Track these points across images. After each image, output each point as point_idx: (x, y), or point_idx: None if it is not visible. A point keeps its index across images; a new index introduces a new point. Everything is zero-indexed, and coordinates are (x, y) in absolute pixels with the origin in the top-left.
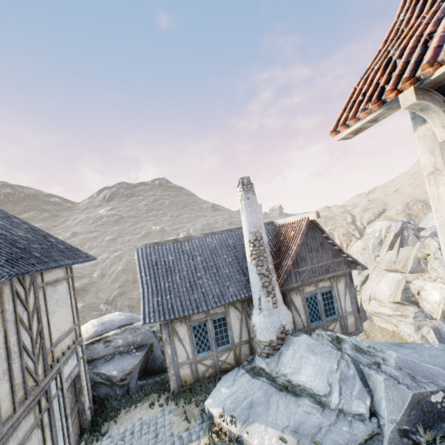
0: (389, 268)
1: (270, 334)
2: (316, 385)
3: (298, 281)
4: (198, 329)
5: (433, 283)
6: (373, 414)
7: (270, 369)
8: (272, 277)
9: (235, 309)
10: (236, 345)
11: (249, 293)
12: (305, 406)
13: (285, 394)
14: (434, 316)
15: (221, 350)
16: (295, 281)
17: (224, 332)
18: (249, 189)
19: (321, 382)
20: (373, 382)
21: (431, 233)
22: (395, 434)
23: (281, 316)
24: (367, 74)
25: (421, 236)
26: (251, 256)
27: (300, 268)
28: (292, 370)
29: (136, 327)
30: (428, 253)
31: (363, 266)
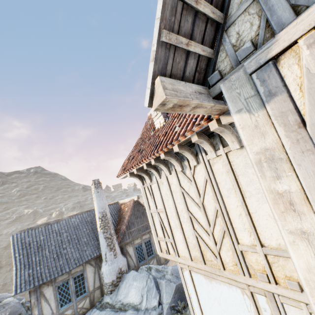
0: None
1: (112, 276)
2: (136, 299)
3: (130, 237)
4: (62, 287)
5: None
6: (160, 303)
7: (112, 301)
8: (113, 238)
9: (90, 265)
10: (91, 292)
11: (100, 252)
12: (129, 314)
13: (119, 313)
14: None
15: (80, 299)
16: (129, 238)
17: (82, 285)
18: (98, 186)
19: (138, 296)
20: (161, 286)
21: None
22: (168, 310)
23: (119, 262)
24: (128, 157)
25: None
26: (100, 227)
27: (131, 229)
28: (124, 295)
29: (5, 303)
30: None
31: None
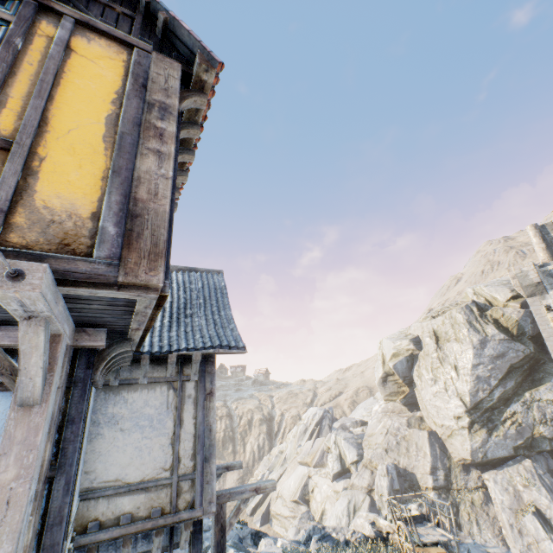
0: (303, 460)
1: None
2: None
3: None
4: None
5: (325, 479)
6: None
7: None
8: None
9: None
10: None
11: None
12: None
13: None
14: (316, 517)
15: None
16: None
17: None
18: None
19: None
20: None
21: (340, 425)
22: None
23: None
24: None
25: (333, 426)
26: None
27: None
28: None
29: None
30: (328, 446)
31: None
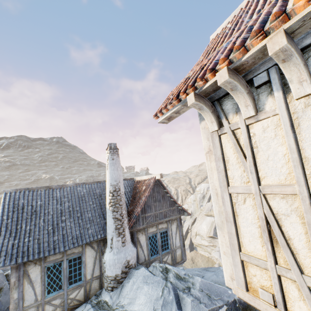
0: (208, 214)
1: (117, 269)
2: None
3: (144, 223)
4: (52, 269)
5: None
6: None
7: (112, 302)
8: (124, 221)
9: (91, 248)
10: (87, 282)
11: (105, 234)
12: None
13: None
14: None
15: (72, 287)
16: (142, 223)
17: (78, 270)
18: (114, 152)
19: (149, 309)
20: (184, 304)
21: None
22: None
23: (128, 253)
24: (178, 84)
25: None
26: (109, 203)
27: (146, 213)
28: (129, 300)
29: None
30: None
31: (188, 213)
